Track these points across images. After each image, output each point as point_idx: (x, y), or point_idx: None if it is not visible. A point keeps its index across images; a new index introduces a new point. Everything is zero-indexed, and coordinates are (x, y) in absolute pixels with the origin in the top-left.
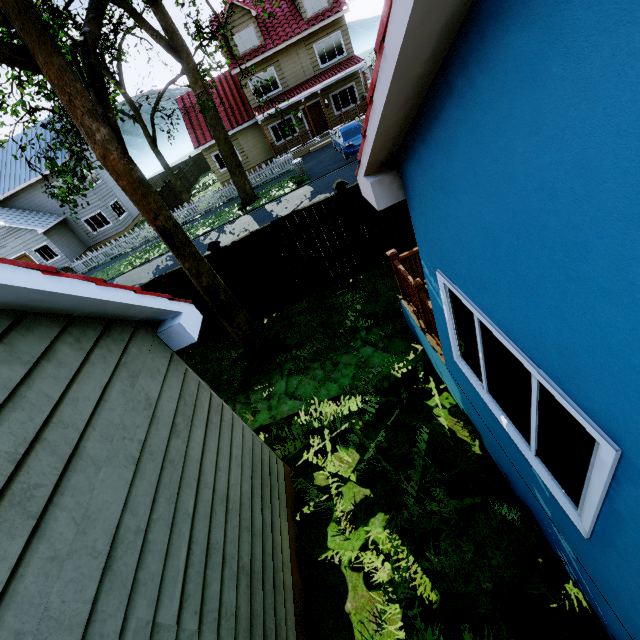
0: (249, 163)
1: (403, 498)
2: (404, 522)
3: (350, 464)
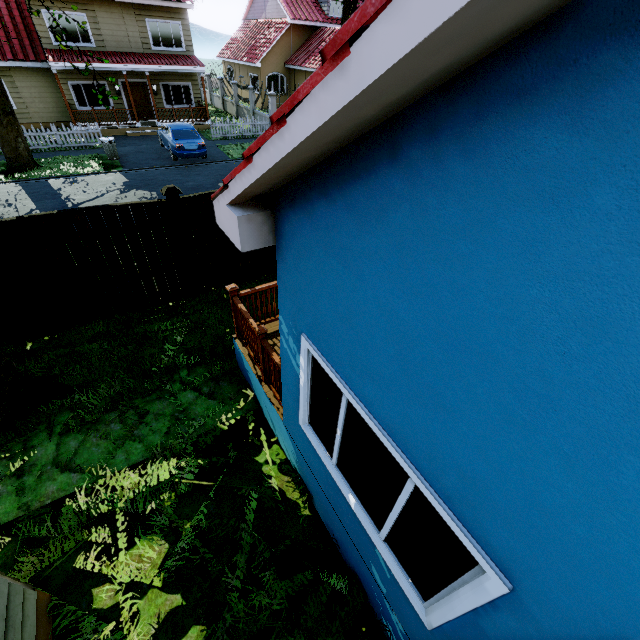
0: (29, 115)
1: (225, 595)
2: (225, 630)
3: (154, 561)
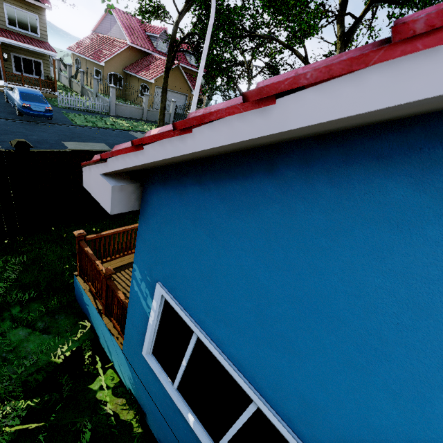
0: None
1: None
2: None
3: None
